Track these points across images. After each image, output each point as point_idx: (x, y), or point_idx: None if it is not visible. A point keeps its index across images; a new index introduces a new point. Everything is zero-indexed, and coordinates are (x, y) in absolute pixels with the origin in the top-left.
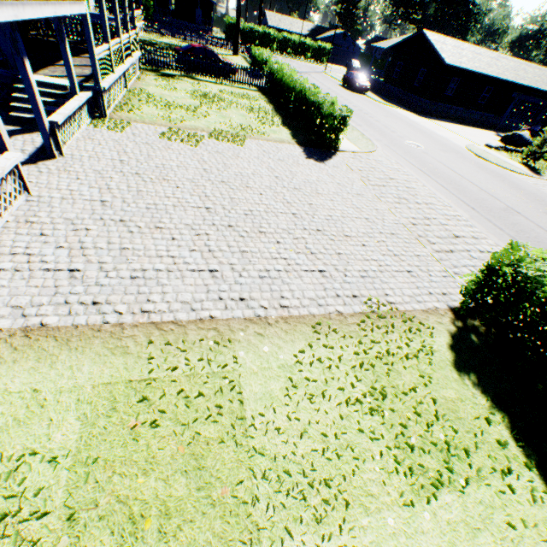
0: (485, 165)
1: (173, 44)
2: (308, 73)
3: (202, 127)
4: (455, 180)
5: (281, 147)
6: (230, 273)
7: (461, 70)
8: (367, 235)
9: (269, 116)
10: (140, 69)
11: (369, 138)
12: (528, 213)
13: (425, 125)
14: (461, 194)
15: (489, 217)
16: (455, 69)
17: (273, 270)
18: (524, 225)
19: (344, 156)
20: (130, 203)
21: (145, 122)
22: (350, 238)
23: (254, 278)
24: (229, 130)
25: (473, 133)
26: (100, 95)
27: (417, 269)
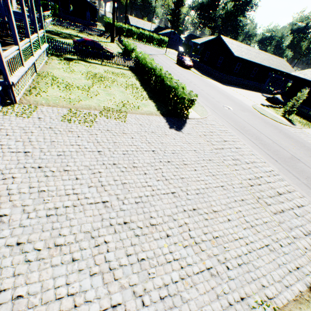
0: (266, 120)
1: (72, 33)
2: (156, 55)
3: (95, 106)
4: (258, 136)
5: (151, 119)
6: (133, 304)
7: (242, 59)
8: (227, 206)
9: (139, 91)
10: (48, 55)
11: (202, 105)
12: (303, 158)
13: (227, 91)
14: (265, 148)
15: (287, 167)
16: (239, 58)
17: (171, 282)
18: (306, 171)
19: (192, 123)
20: (29, 212)
21: (50, 104)
22: (218, 212)
23: (156, 302)
24: (114, 106)
25: (251, 95)
26: (9, 87)
27: (271, 240)
